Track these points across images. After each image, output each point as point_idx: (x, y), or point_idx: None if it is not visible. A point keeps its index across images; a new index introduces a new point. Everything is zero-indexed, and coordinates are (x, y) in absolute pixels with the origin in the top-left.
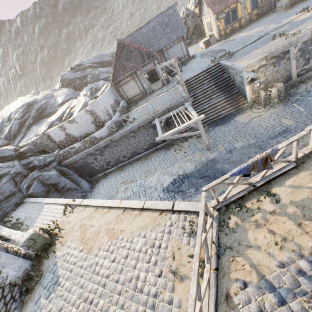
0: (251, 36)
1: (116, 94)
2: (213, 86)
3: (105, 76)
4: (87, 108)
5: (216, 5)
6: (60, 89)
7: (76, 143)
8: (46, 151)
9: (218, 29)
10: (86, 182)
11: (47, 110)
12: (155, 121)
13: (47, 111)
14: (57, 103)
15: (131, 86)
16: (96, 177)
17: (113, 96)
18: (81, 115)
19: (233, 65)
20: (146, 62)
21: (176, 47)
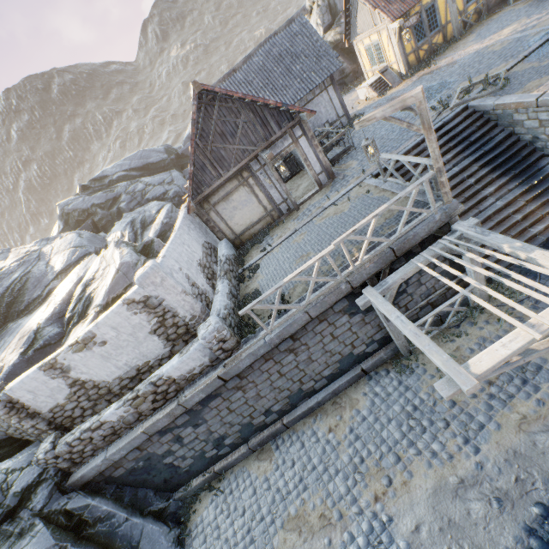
0: (513, 41)
1: (203, 228)
2: (474, 164)
3: (159, 192)
4: (133, 295)
5: (391, 1)
6: (59, 237)
7: (109, 398)
8: (13, 439)
9: (401, 51)
10: (158, 528)
11: (27, 295)
12: (367, 299)
13: (25, 296)
14: (52, 270)
15: (241, 201)
16: (185, 490)
17: (199, 236)
18: (114, 319)
19: (545, 95)
20: (276, 134)
21: (319, 101)
